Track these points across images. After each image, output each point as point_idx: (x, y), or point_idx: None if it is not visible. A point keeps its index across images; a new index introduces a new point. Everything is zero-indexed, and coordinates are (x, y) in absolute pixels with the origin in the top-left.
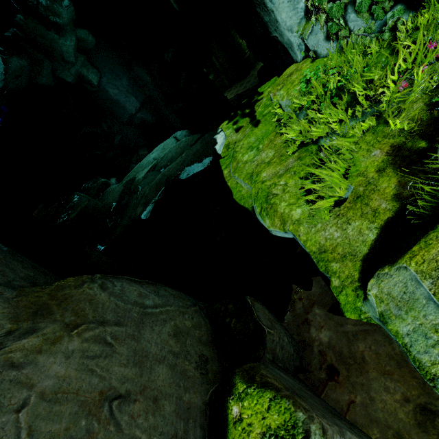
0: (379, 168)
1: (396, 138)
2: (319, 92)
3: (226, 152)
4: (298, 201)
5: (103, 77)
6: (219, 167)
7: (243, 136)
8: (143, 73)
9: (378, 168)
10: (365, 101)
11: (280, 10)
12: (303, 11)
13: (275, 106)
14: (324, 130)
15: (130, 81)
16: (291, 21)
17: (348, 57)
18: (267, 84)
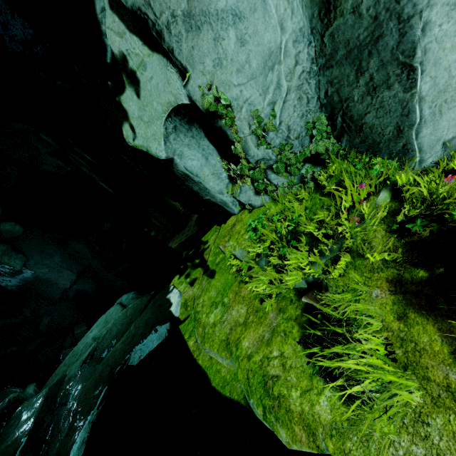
0: (397, 313)
1: (385, 270)
2: (272, 237)
3: (184, 313)
4: (312, 382)
5: (30, 259)
6: (181, 336)
7: (201, 291)
8: (80, 245)
9: (396, 314)
10: (325, 238)
11: (207, 181)
12: (227, 178)
13: (229, 257)
14: (299, 276)
15: (64, 256)
16: (219, 187)
17: (286, 204)
18: (209, 233)
